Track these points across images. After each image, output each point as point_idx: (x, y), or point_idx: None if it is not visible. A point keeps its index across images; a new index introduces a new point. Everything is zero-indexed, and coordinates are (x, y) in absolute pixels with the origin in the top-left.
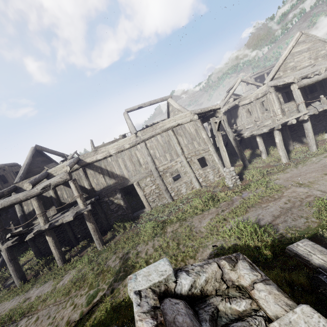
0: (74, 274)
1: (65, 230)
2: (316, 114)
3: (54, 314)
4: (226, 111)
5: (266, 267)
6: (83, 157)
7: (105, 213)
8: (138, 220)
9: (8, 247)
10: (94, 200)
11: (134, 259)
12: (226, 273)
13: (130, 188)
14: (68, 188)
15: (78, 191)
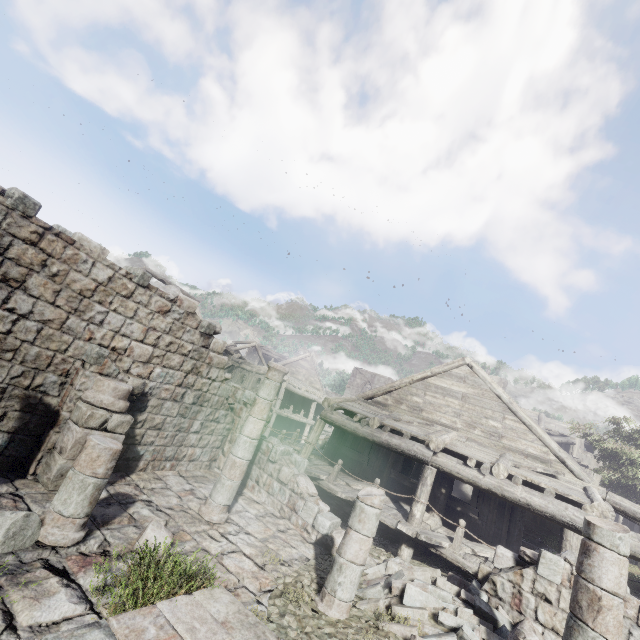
0: None
1: None
2: (282, 415)
3: None
4: None
5: None
6: None
7: None
8: None
9: None
10: None
11: None
12: None
13: None
14: None
15: None
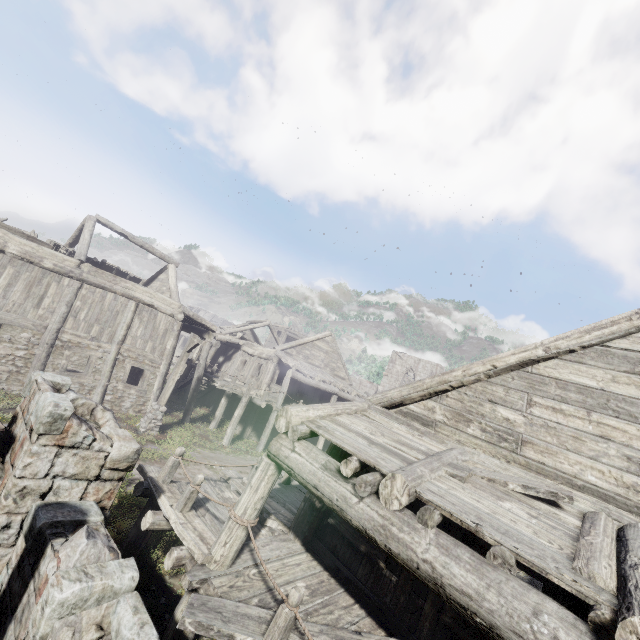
0: None
1: None
2: None
3: None
4: (224, 342)
5: None
6: None
7: None
8: None
9: None
10: None
11: None
12: (98, 409)
13: None
14: None
15: None
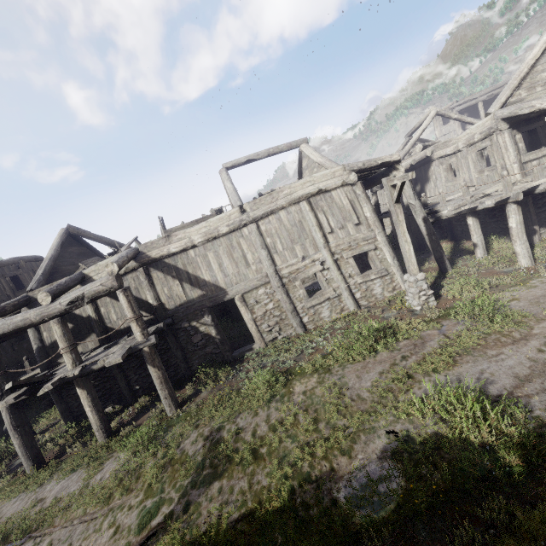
0: (122, 462)
1: (113, 376)
2: None
3: (79, 542)
4: (407, 170)
5: (515, 499)
6: (145, 248)
7: (183, 350)
8: (241, 364)
9: (11, 404)
10: (163, 326)
11: (230, 443)
12: None
13: (230, 305)
14: (119, 303)
15: (134, 310)
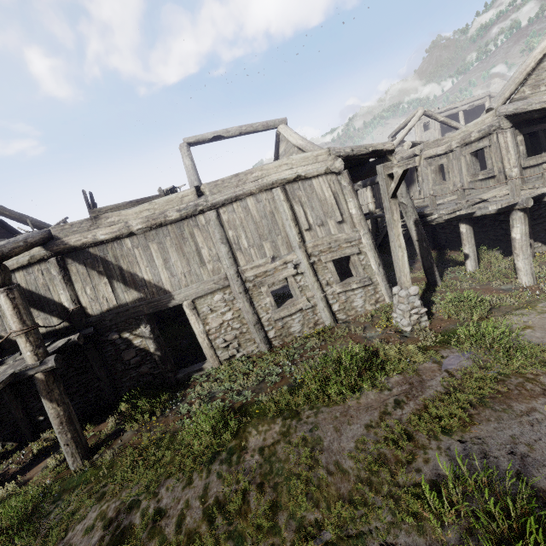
0: None
1: (6, 403)
2: None
3: None
4: None
5: None
6: (61, 232)
7: (109, 369)
8: (185, 391)
9: None
10: (77, 339)
11: (140, 540)
12: None
13: None
14: None
15: (23, 320)
